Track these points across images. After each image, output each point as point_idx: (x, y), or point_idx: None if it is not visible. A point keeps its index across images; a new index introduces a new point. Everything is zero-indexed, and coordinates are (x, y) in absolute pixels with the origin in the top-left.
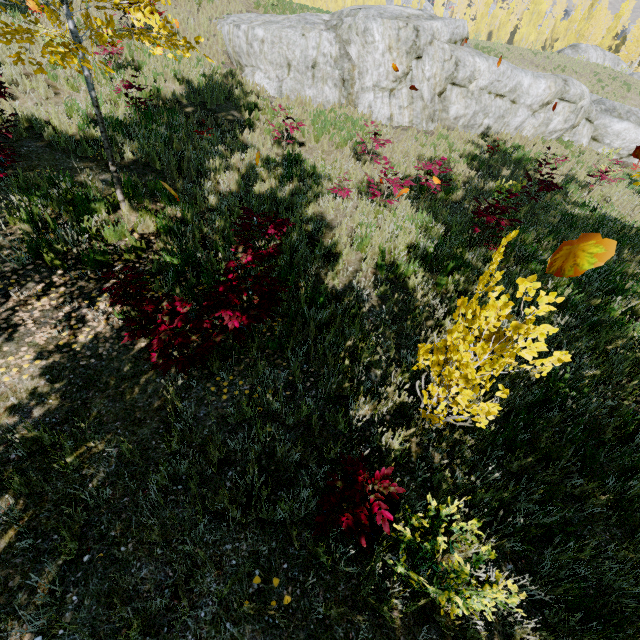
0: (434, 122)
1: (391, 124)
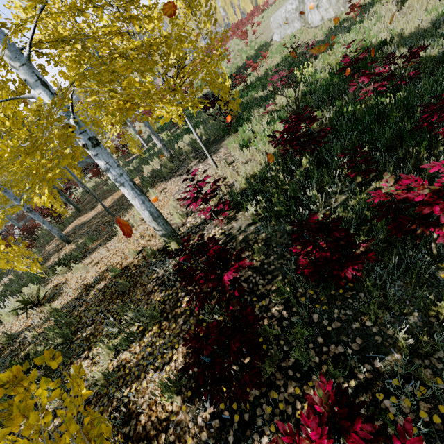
0: (352, 1)
1: (324, 22)
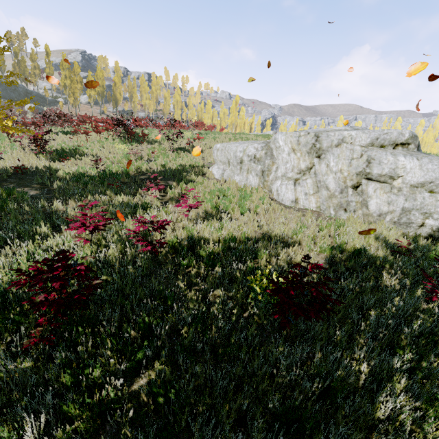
0: (349, 211)
1: (296, 206)
